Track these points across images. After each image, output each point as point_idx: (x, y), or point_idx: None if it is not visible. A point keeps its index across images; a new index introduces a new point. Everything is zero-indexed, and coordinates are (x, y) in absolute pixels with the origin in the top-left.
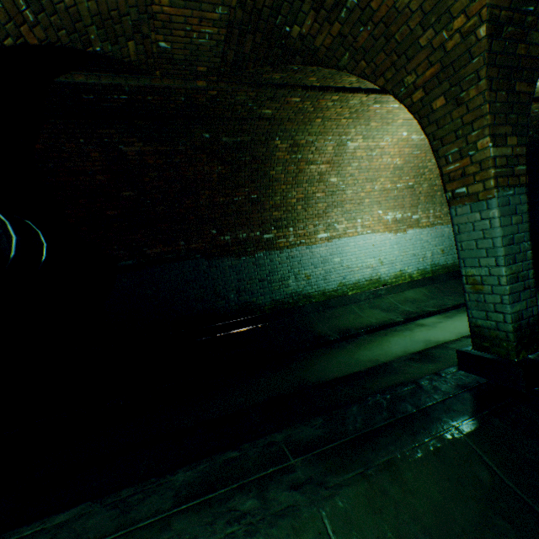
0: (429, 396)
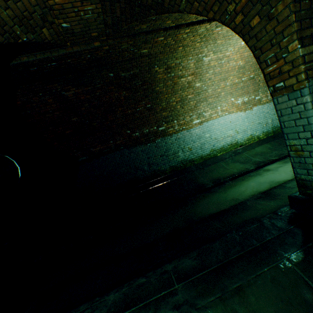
0: (269, 232)
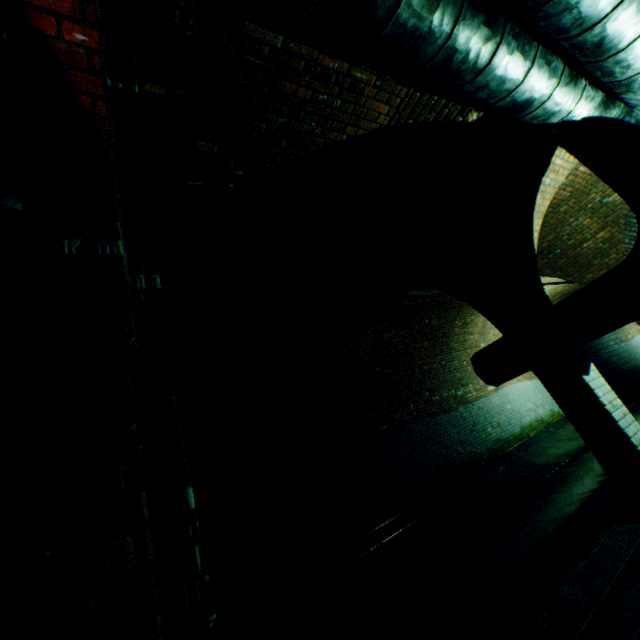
0: None
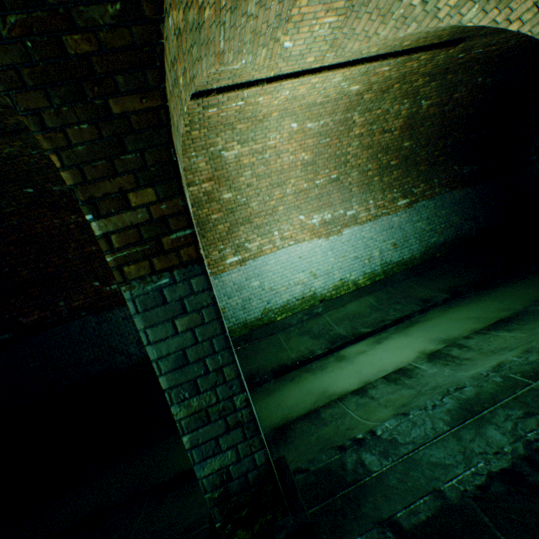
0: None
